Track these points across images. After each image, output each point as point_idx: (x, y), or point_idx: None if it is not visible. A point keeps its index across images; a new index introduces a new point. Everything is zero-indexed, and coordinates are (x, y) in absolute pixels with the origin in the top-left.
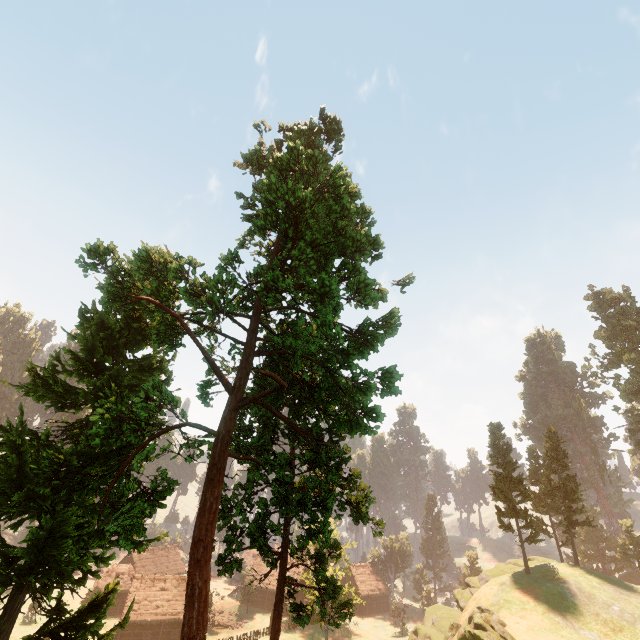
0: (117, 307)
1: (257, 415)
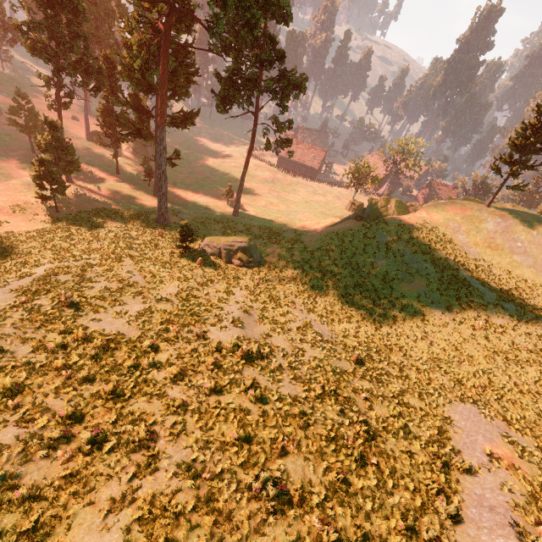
0: None
1: (230, 22)
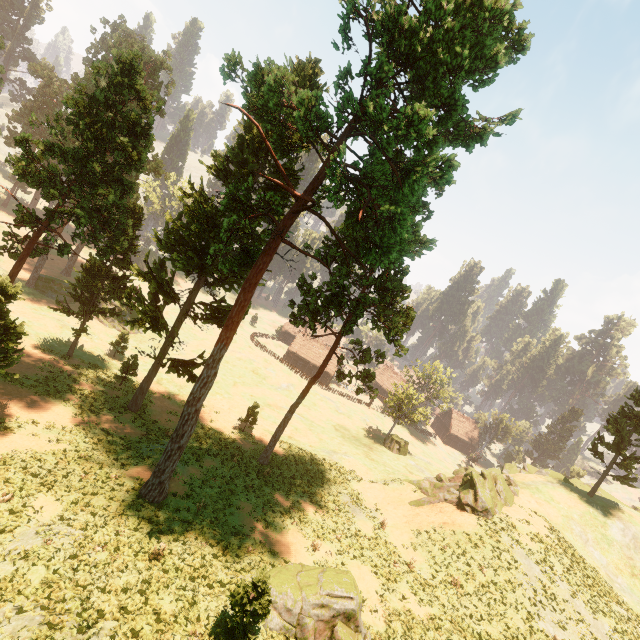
0: (251, 114)
1: (345, 234)
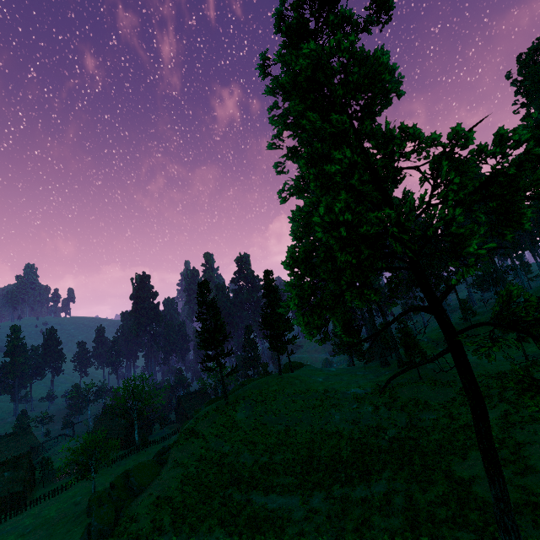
0: None
1: None
